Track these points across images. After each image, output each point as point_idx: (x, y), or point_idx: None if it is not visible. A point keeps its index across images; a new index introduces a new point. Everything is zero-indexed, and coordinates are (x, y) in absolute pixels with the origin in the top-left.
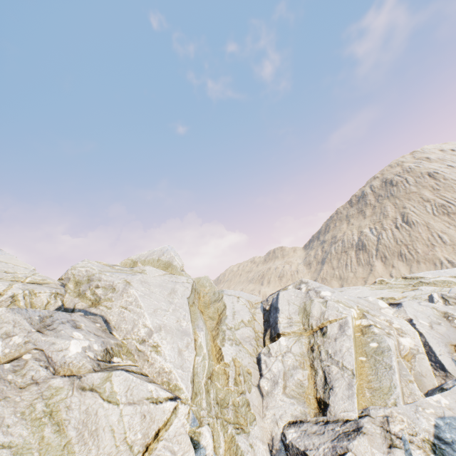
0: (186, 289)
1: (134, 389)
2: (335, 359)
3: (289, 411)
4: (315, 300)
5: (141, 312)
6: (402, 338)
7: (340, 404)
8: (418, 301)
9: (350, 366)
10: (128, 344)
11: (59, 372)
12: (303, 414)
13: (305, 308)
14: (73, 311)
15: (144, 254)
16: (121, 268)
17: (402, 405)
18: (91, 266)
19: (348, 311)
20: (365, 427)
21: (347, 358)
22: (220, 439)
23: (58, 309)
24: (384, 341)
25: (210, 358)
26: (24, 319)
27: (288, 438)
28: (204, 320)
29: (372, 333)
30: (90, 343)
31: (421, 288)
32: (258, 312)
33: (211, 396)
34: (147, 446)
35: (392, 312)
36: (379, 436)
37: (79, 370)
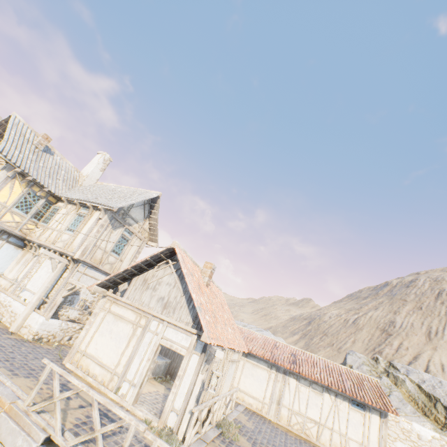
0: None
1: None
2: None
3: None
4: None
5: None
6: None
7: None
8: None
9: None
10: None
11: None
12: None
13: None
14: None
15: None
16: None
17: None
18: None
19: None
20: None
21: None
22: None
23: None
24: None
25: None
26: None
27: None
28: None
29: None
30: None
31: None
32: None
33: None
34: None
35: None
36: None
37: None
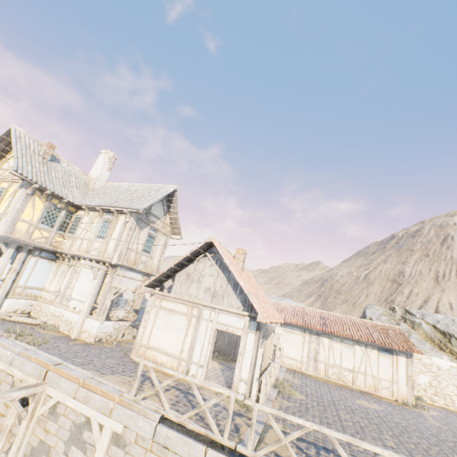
0: None
1: None
2: None
3: None
4: None
5: None
6: None
7: None
8: None
9: None
10: None
11: None
12: None
13: None
14: None
15: None
16: None
17: None
18: None
19: None
20: None
21: None
22: None
23: None
24: None
25: None
26: None
27: None
28: None
29: None
30: None
31: None
32: None
33: None
34: None
35: None
36: None
37: None
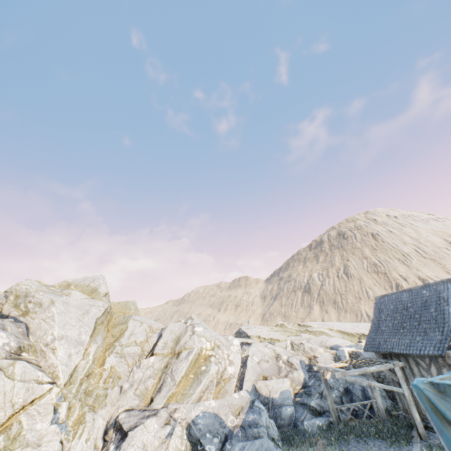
0: (99, 311)
1: (28, 373)
2: (173, 374)
3: (130, 403)
4: (188, 332)
5: (53, 325)
6: (230, 366)
7: (158, 400)
8: (267, 344)
9: (177, 379)
10: (37, 345)
11: None
12: (137, 405)
13: (179, 337)
14: (7, 317)
15: (79, 279)
16: (54, 289)
17: (188, 403)
18: (31, 285)
19: (202, 343)
20: (160, 413)
21: (179, 373)
22: (75, 412)
23: None
24: (210, 366)
25: (94, 363)
26: None
27: (119, 417)
28: (105, 336)
29: (209, 361)
30: (9, 340)
31: (302, 335)
32: (154, 336)
33: (82, 387)
34: (24, 406)
35: (237, 349)
36: (164, 418)
37: None
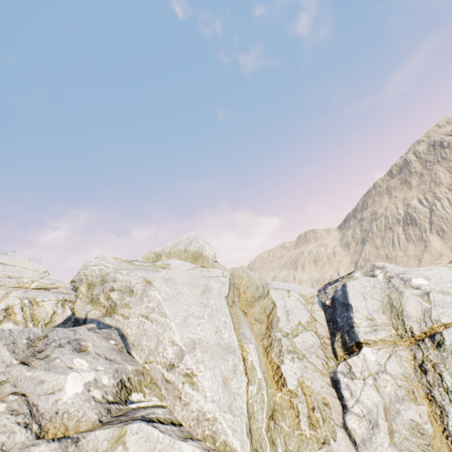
0: (222, 285)
1: None
2: None
3: None
4: (406, 292)
5: (166, 322)
6: None
7: None
8: None
9: None
10: (152, 370)
11: (47, 430)
12: None
13: (391, 303)
14: (84, 322)
15: (168, 245)
16: (141, 264)
17: None
18: (105, 263)
19: None
20: None
21: None
22: None
23: (67, 320)
24: None
25: (267, 384)
26: (4, 346)
27: None
28: (249, 324)
29: None
30: (96, 374)
31: None
32: (316, 309)
33: (278, 451)
34: None
35: None
36: None
37: (77, 425)
